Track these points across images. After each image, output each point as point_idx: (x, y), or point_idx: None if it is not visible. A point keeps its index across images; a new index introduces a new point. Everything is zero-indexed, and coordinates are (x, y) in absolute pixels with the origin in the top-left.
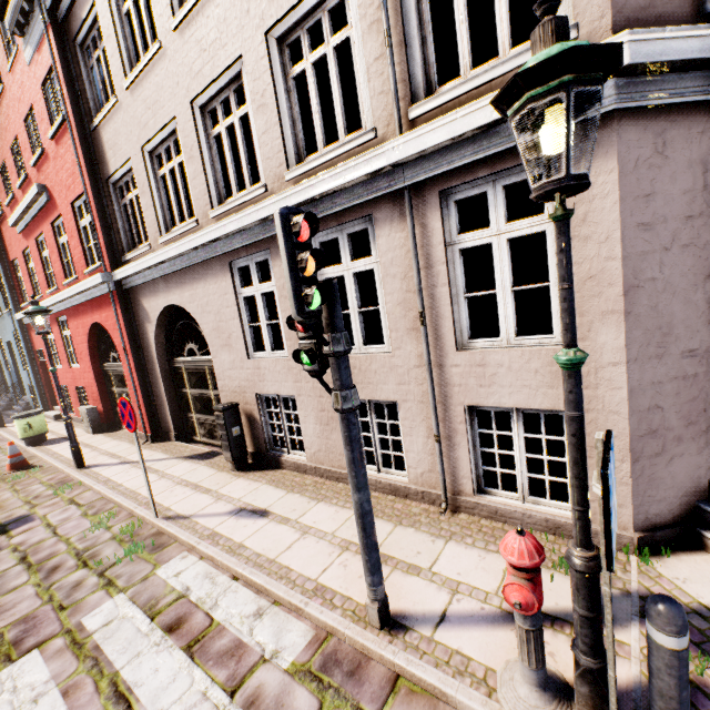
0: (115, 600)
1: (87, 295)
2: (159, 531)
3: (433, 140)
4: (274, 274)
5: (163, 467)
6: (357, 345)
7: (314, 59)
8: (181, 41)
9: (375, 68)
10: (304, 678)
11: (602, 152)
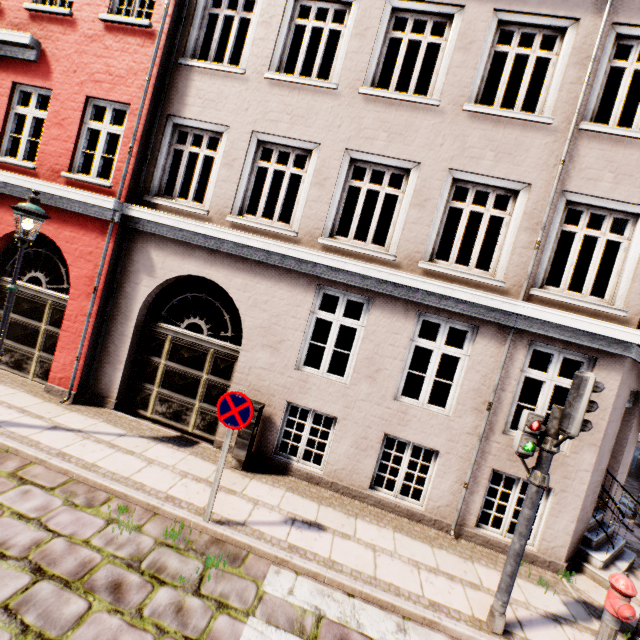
0: (253, 626)
1: (47, 198)
2: (215, 538)
3: (550, 318)
4: (368, 319)
5: (135, 448)
6: (422, 401)
7: (473, 209)
8: (362, 105)
9: (520, 251)
10: None
11: (616, 370)
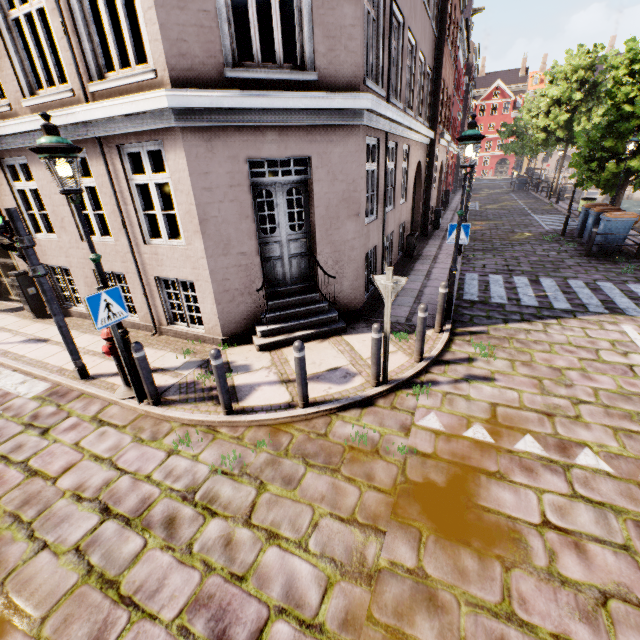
0: None
1: None
2: None
3: (98, 115)
4: (34, 177)
5: None
6: (98, 236)
7: (24, 12)
8: None
9: (63, 44)
10: (37, 399)
11: (179, 147)
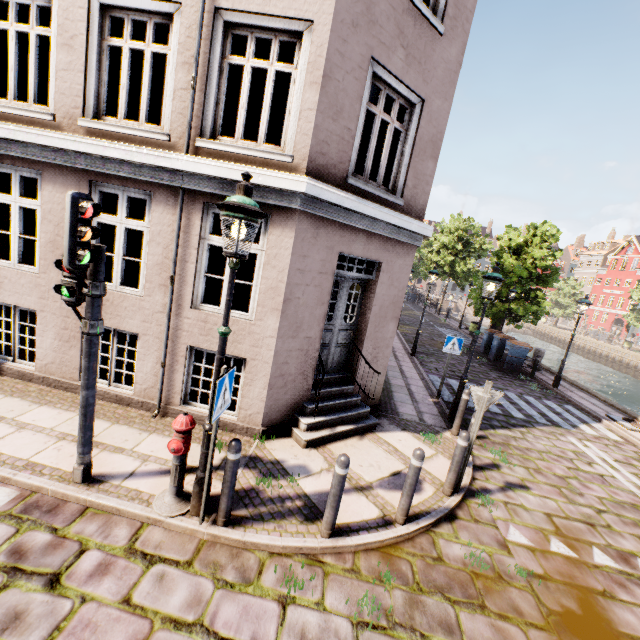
0: None
1: None
2: None
3: (206, 170)
4: (42, 196)
5: None
6: (115, 284)
7: (133, 46)
8: None
9: (181, 94)
10: (4, 519)
11: (290, 226)
